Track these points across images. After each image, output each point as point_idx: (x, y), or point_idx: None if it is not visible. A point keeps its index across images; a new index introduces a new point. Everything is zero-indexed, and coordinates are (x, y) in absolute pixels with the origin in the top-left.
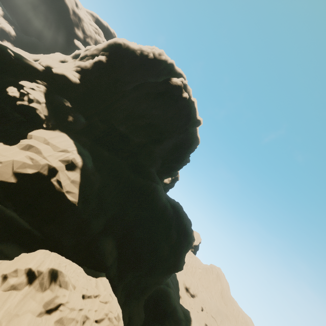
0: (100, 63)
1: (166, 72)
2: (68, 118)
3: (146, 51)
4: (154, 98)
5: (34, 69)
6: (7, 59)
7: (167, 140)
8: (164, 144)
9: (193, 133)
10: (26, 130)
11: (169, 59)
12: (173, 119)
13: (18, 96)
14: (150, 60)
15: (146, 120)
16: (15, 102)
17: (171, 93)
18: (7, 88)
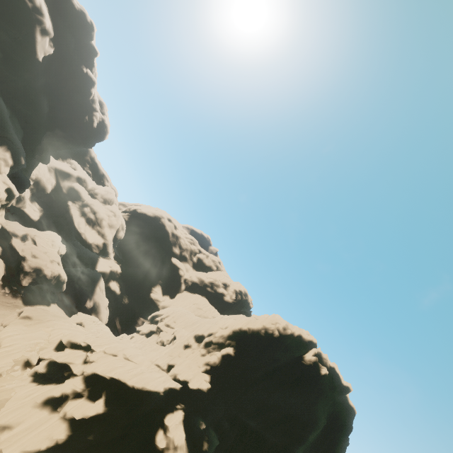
0: (228, 357)
1: (294, 344)
2: (203, 446)
3: (271, 328)
4: (290, 386)
5: (174, 390)
6: (158, 396)
7: (314, 432)
8: (309, 438)
9: (343, 401)
10: None
11: (295, 331)
12: (316, 404)
13: (165, 444)
14: (276, 338)
15: (282, 411)
16: None
17: (309, 377)
18: (156, 435)
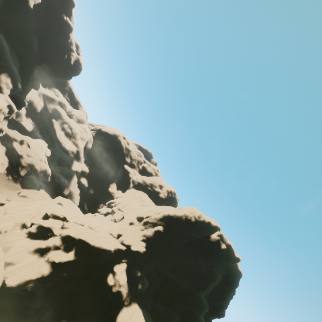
0: (159, 232)
1: (205, 228)
2: (138, 286)
3: (189, 216)
4: (199, 254)
5: (121, 250)
6: (110, 253)
7: (212, 284)
8: (209, 287)
9: (234, 267)
10: (115, 312)
11: (206, 219)
12: (216, 267)
13: (113, 283)
14: (192, 222)
15: (192, 269)
16: (111, 288)
17: (212, 249)
18: (108, 277)
